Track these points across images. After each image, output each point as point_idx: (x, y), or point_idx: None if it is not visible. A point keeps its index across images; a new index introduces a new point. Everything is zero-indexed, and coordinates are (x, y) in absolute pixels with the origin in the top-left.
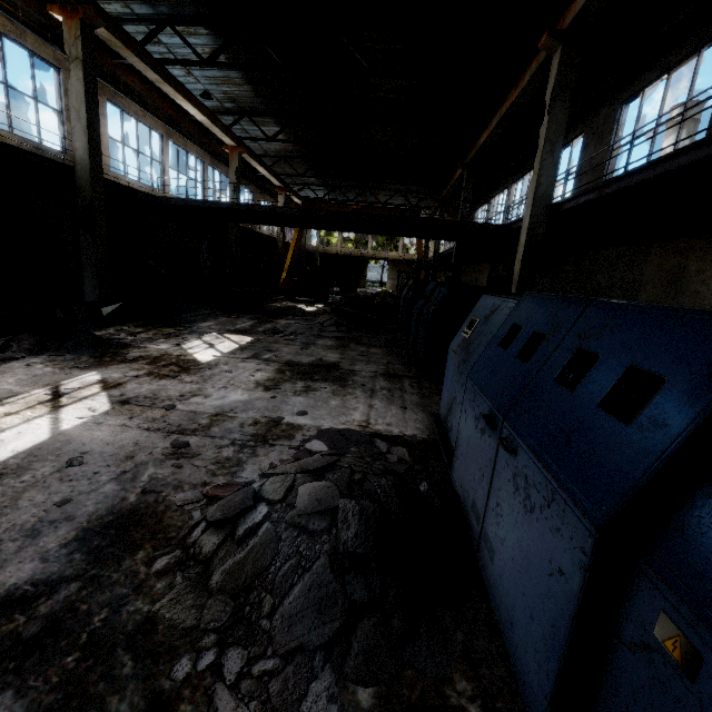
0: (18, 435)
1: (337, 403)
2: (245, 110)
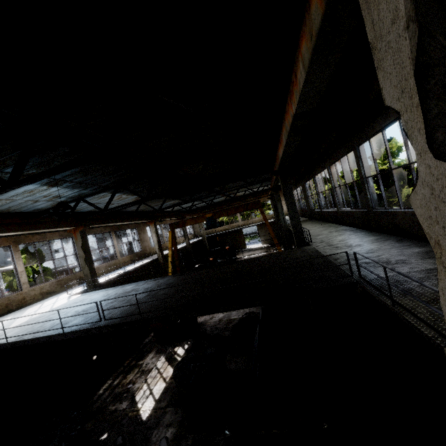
0: None
1: None
2: (77, 197)
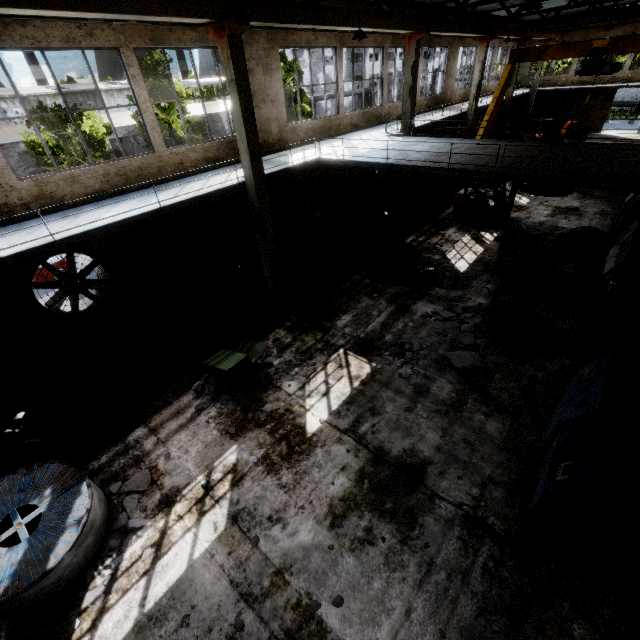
0: (175, 558)
1: (379, 587)
2: None
